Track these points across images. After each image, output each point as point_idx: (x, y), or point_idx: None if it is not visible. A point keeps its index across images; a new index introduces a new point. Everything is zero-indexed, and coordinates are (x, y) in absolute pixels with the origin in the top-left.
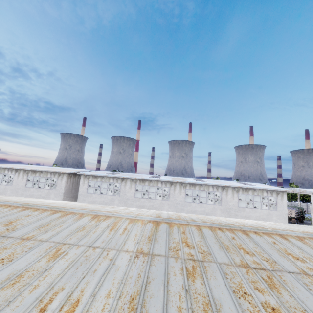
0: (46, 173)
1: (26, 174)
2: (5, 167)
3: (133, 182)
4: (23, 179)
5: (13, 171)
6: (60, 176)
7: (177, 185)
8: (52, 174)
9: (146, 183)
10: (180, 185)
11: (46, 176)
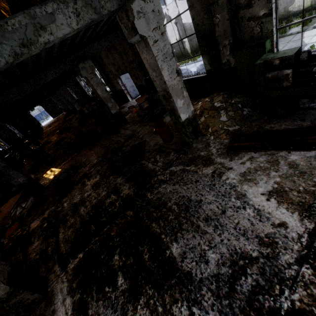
0: None
1: None
2: None
3: None
4: None
5: None
6: None
7: None
8: None
9: None
10: None
11: None
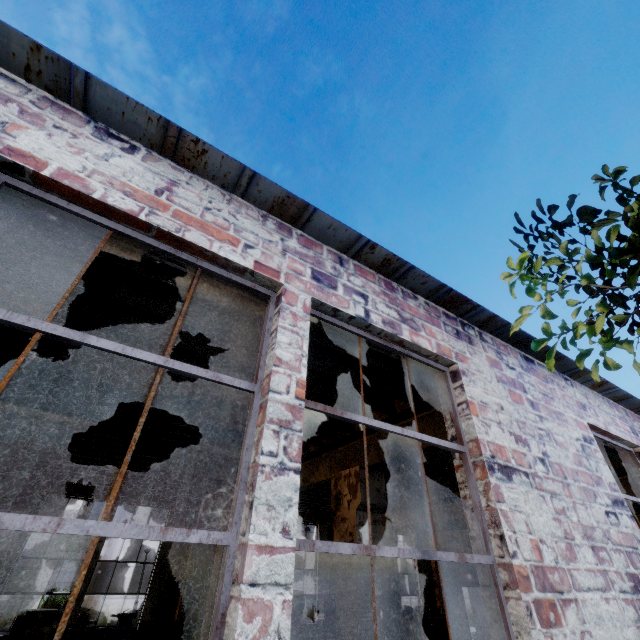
0: None
1: None
2: None
3: None
4: None
5: None
6: None
7: None
8: None
9: None
10: None
11: None
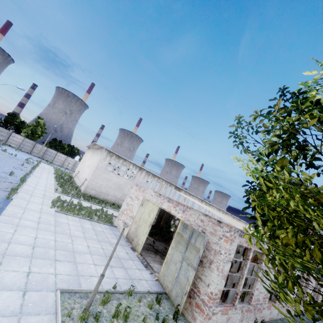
0: (162, 180)
1: (147, 176)
2: (134, 163)
3: (205, 204)
4: (144, 179)
5: (137, 169)
6: (171, 186)
7: (221, 211)
8: (166, 183)
9: (210, 207)
10: (222, 212)
11: (162, 183)
